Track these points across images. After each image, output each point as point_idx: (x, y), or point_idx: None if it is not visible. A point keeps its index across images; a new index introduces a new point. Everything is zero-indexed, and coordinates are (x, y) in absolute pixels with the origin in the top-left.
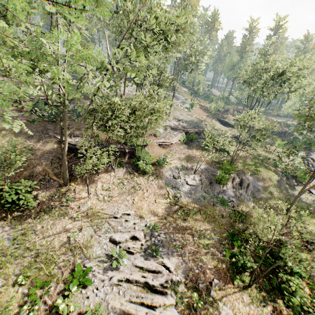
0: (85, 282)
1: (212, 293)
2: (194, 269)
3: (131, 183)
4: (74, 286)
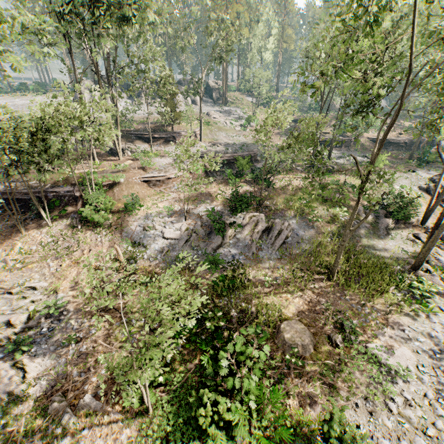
0: None
1: (65, 420)
2: (70, 376)
3: (68, 242)
4: None
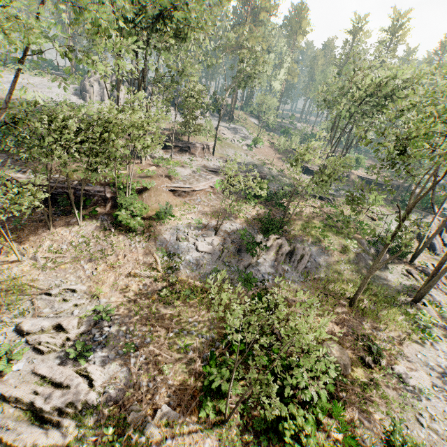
0: None
1: (148, 430)
2: (138, 385)
3: (101, 244)
4: None
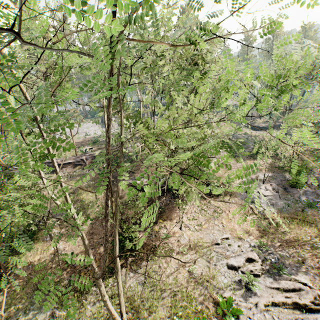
0: (235, 312)
1: None
2: None
3: (211, 208)
4: (231, 317)
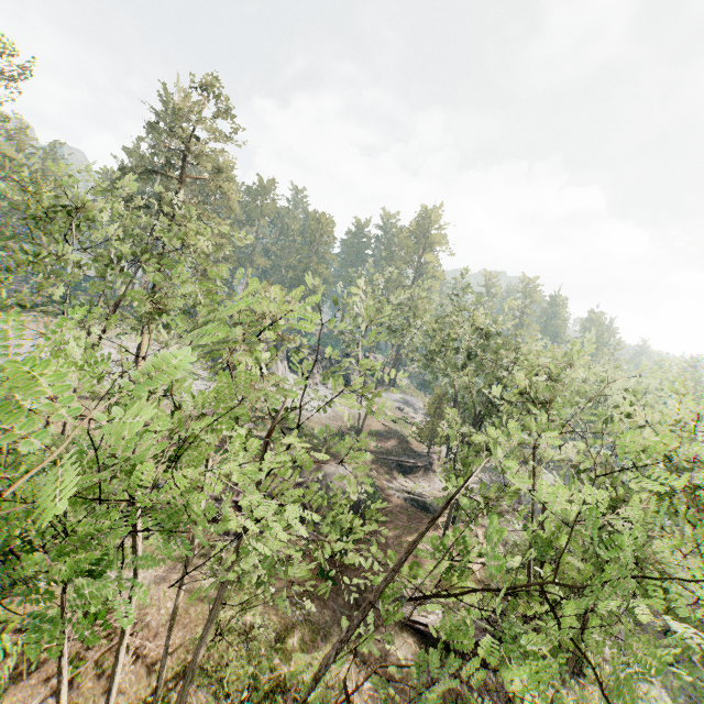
0: None
1: None
2: None
3: None
4: None
